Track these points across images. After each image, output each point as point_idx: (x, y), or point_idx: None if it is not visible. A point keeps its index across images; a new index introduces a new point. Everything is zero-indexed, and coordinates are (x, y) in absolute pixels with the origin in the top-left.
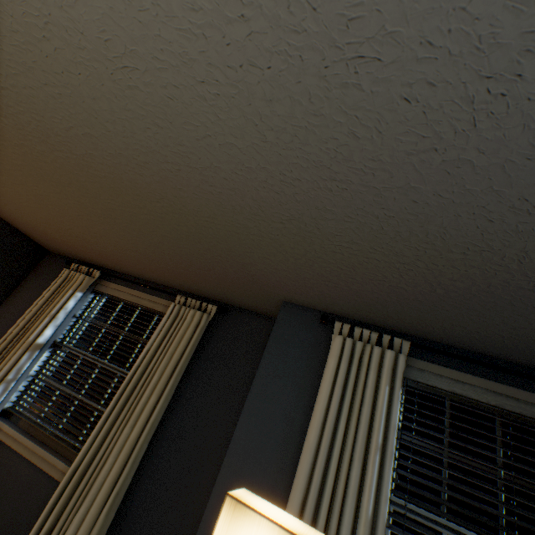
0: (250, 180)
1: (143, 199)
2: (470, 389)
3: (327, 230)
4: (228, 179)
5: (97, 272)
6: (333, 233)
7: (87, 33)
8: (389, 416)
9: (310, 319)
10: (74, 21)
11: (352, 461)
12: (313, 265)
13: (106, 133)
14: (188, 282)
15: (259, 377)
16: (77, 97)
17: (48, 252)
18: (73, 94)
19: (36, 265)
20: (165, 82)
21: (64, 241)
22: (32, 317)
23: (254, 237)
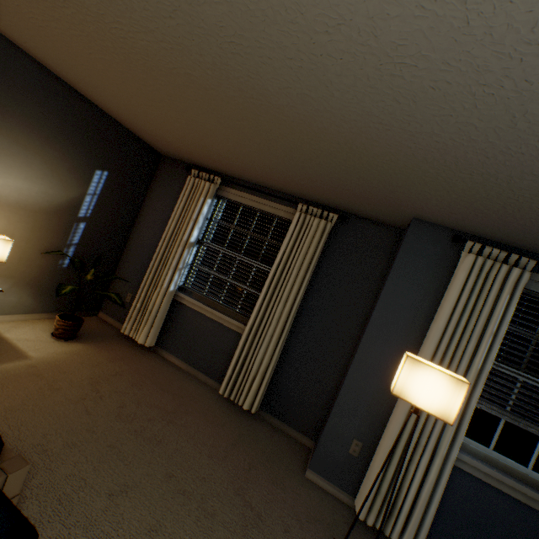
0: (464, 147)
1: (321, 140)
2: None
3: (516, 185)
4: (440, 142)
5: (218, 180)
6: (522, 188)
7: (382, 37)
8: (504, 315)
9: (438, 236)
10: (376, 28)
11: (469, 340)
12: (474, 202)
13: (327, 97)
14: (312, 194)
15: (390, 280)
16: (319, 71)
17: (161, 156)
18: (316, 69)
19: (155, 170)
20: (439, 78)
21: (189, 151)
22: (177, 221)
23: (426, 179)
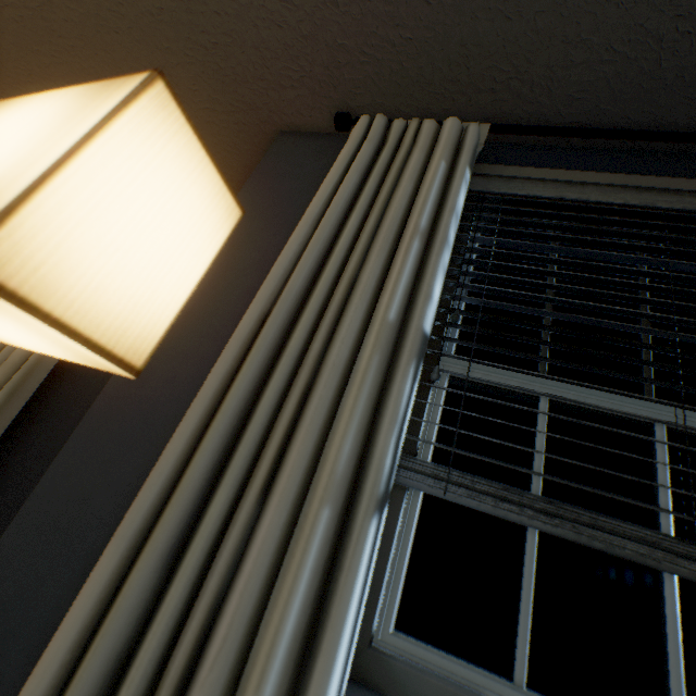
0: None
1: None
2: (594, 192)
3: None
4: None
5: None
6: None
7: None
8: (445, 201)
9: (324, 146)
10: None
11: (366, 259)
12: None
13: None
14: None
15: None
16: None
17: None
18: None
19: None
20: None
21: None
22: None
23: None
